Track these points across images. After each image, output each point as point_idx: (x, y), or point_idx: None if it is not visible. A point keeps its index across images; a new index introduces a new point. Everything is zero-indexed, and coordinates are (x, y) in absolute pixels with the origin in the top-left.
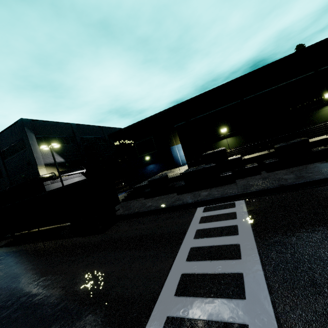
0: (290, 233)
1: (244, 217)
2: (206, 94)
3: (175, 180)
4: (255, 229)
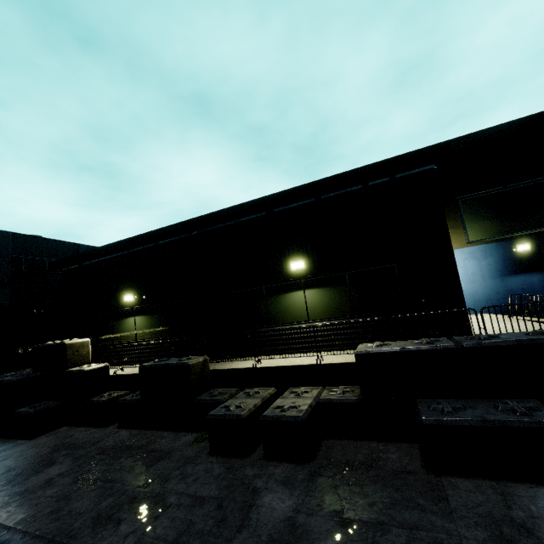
0: None
1: None
2: (202, 219)
3: None
4: None
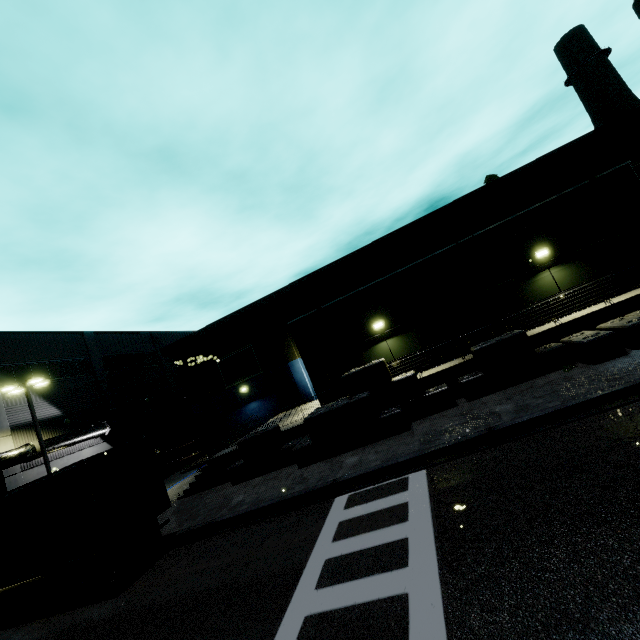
0: (508, 551)
1: (422, 514)
2: (344, 260)
3: (295, 434)
4: (442, 546)
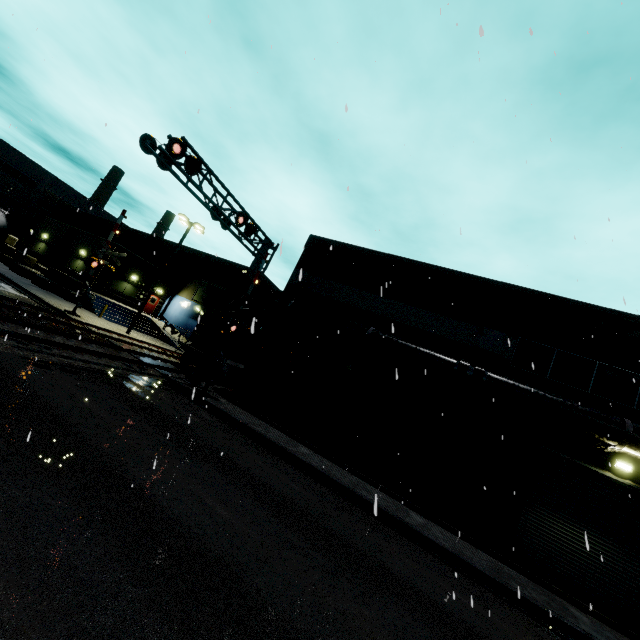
0: None
1: None
2: (126, 228)
3: None
4: None
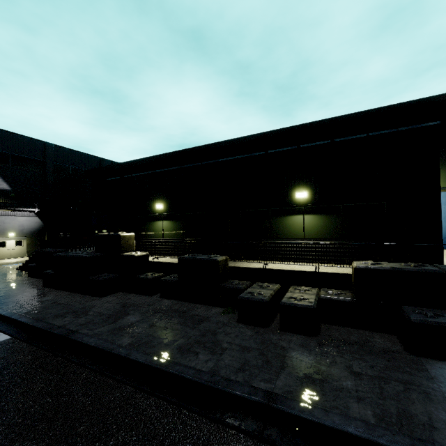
0: None
1: None
2: (207, 147)
3: None
4: None
